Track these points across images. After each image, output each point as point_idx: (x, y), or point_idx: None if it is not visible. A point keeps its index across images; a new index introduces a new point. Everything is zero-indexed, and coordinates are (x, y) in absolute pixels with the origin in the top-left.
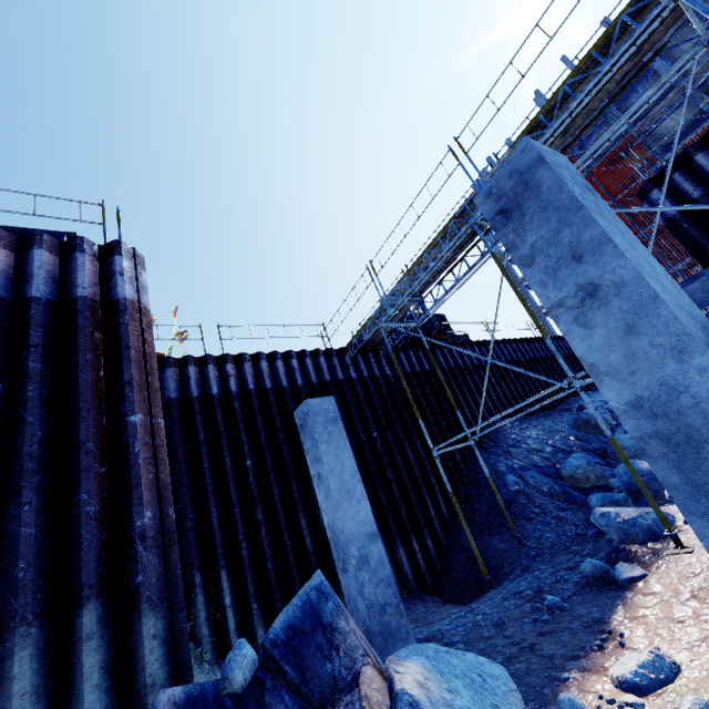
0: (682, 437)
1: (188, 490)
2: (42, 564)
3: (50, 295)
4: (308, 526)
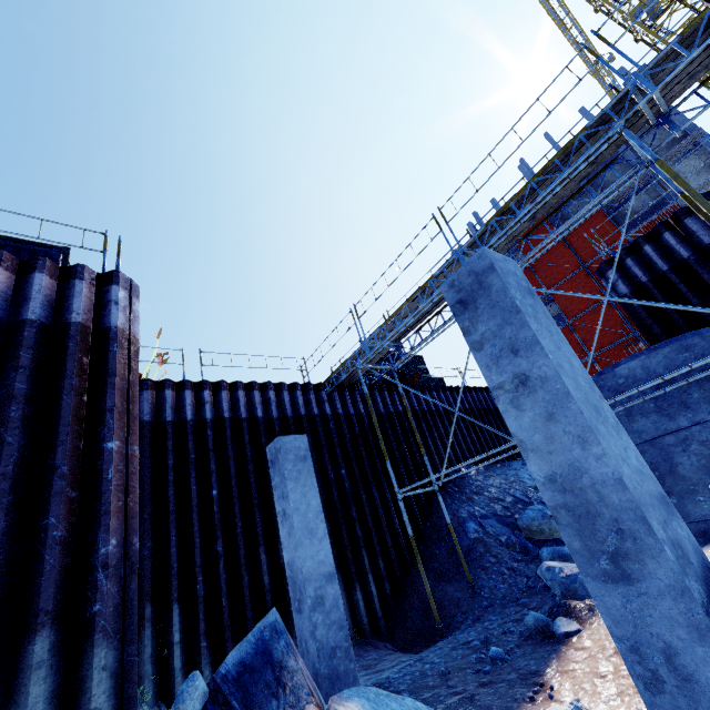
0: (583, 510)
1: (150, 516)
2: (1, 587)
3: (45, 318)
4: (268, 562)
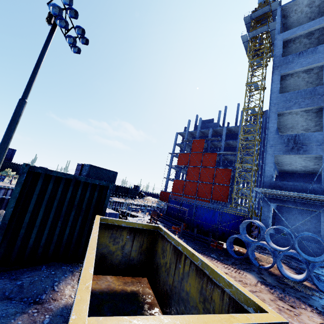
0: None
1: None
2: None
3: None
4: None
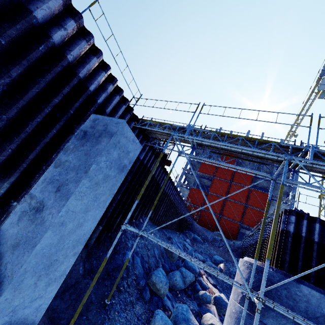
0: None
1: None
2: None
3: None
4: None
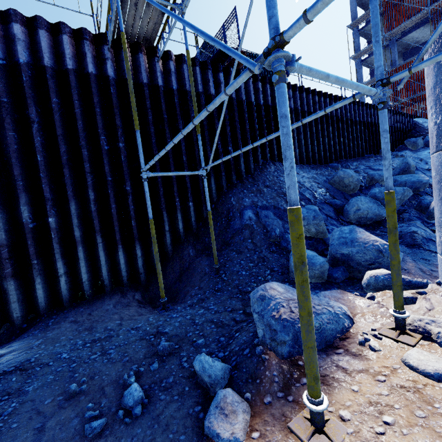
0: None
1: None
2: None
3: None
4: (7, 220)
